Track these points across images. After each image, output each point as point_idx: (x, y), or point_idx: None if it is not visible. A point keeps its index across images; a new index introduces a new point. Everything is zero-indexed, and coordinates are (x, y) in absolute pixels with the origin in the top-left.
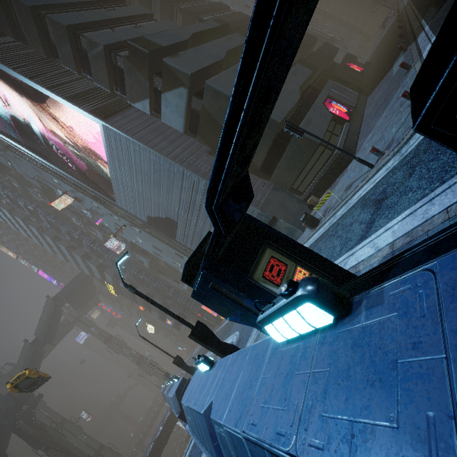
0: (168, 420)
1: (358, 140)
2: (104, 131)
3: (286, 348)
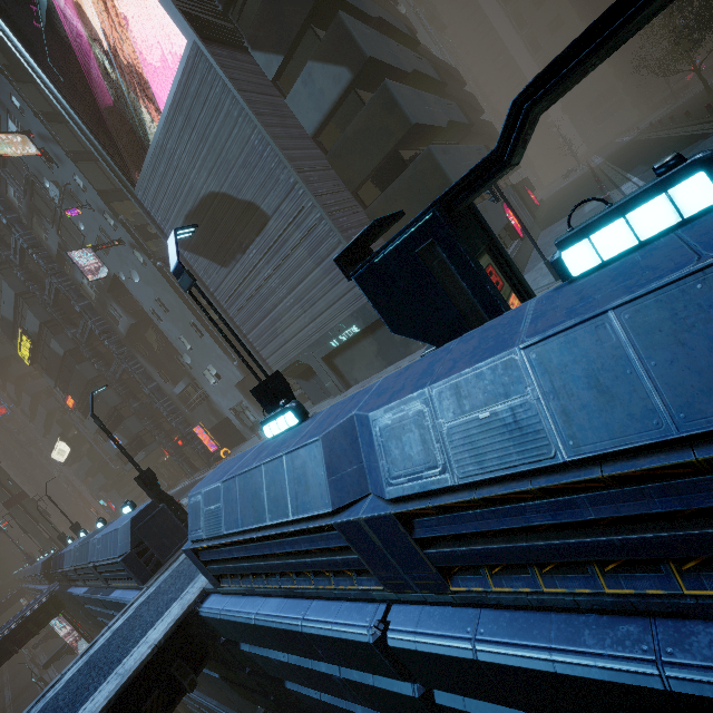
0: (40, 611)
1: (527, 263)
2: (190, 57)
3: (590, 277)
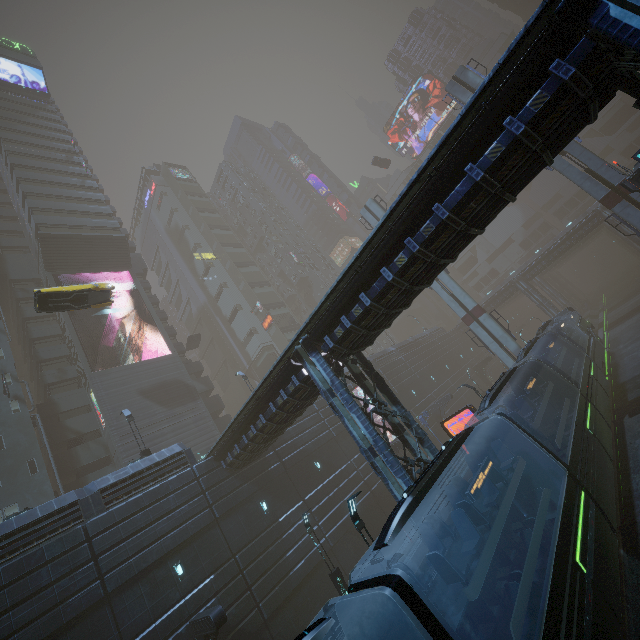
0: None
1: None
2: (171, 356)
3: None
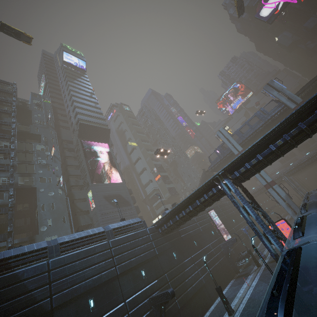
0: None
1: None
2: (122, 183)
3: None
